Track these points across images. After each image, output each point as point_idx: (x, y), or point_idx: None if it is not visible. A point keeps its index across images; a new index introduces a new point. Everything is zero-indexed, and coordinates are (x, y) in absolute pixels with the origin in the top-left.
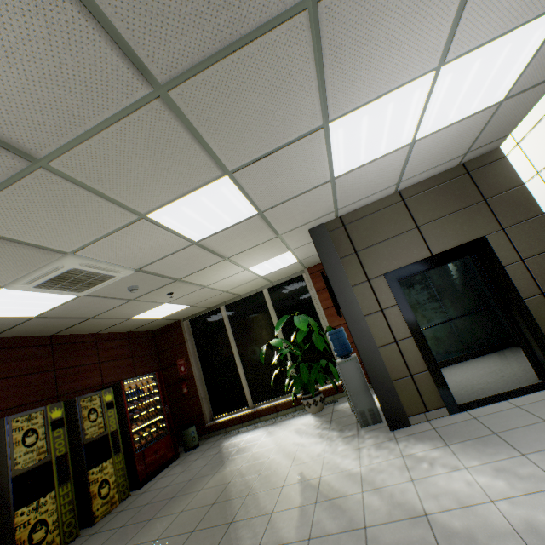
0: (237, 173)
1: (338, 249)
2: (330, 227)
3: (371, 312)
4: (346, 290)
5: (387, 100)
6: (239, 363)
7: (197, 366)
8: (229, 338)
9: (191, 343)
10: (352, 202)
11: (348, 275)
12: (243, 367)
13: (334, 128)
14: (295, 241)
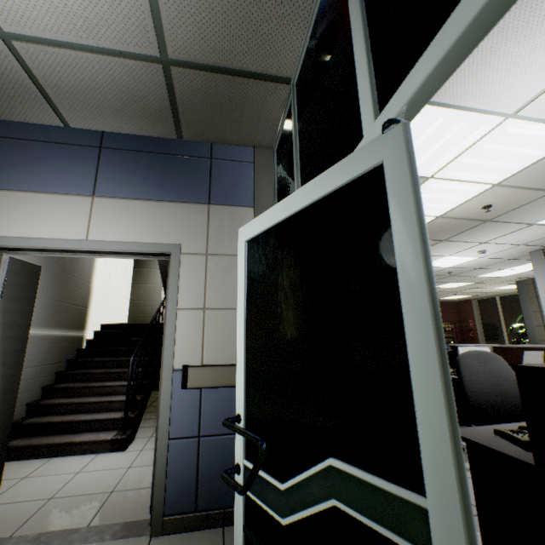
0: (454, 282)
1: (528, 293)
2: (526, 282)
3: (538, 325)
4: (527, 313)
5: (493, 273)
6: (504, 330)
7: (479, 325)
8: (499, 315)
9: (476, 312)
10: (531, 276)
11: (530, 306)
12: (506, 333)
13: (480, 276)
14: (513, 283)
